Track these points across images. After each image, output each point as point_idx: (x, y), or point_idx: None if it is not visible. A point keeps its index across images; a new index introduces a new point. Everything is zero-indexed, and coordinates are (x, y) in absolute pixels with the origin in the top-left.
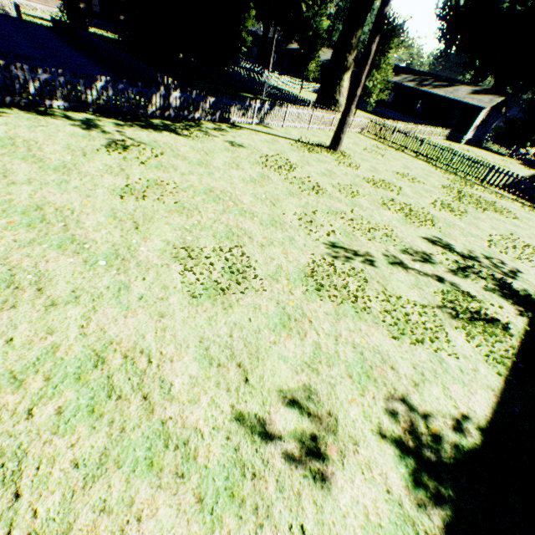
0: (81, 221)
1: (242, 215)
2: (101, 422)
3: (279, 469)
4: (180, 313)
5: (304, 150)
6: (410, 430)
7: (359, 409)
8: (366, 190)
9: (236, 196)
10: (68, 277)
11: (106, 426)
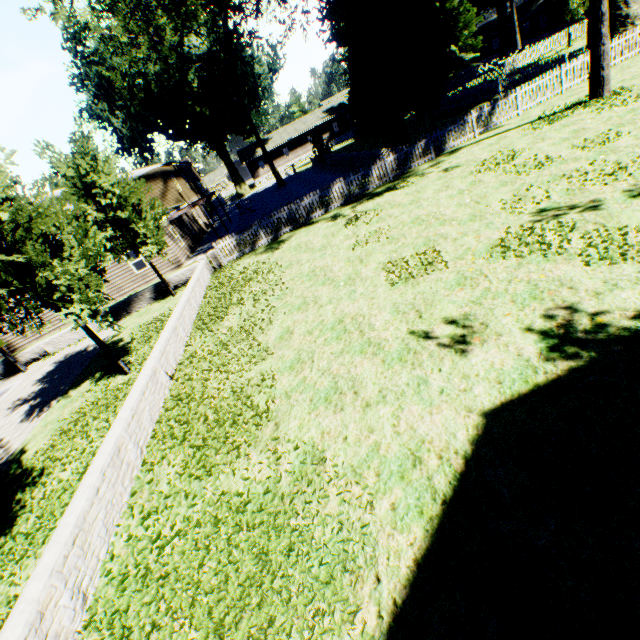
0: (332, 270)
1: (442, 225)
2: (341, 341)
3: (432, 350)
4: (383, 296)
5: (542, 126)
6: (567, 324)
7: (513, 318)
8: (639, 122)
9: (439, 213)
10: (326, 295)
11: (343, 342)
